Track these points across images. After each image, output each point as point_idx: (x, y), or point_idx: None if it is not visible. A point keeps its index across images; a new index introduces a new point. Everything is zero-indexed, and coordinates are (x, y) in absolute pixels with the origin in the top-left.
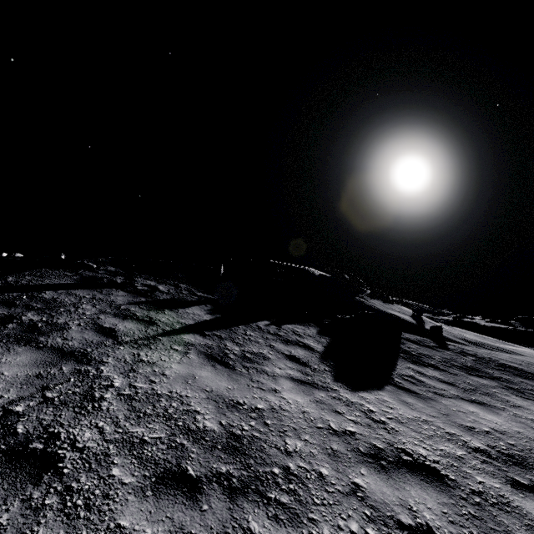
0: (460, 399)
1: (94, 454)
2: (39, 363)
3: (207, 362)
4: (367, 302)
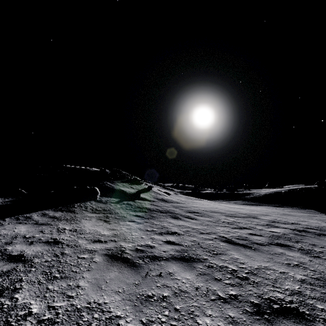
0: (33, 223)
1: None
2: None
3: None
4: (110, 184)
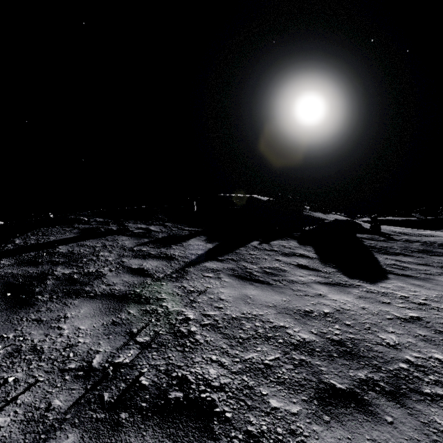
0: None
1: (237, 390)
2: (104, 311)
3: (243, 282)
4: (314, 215)
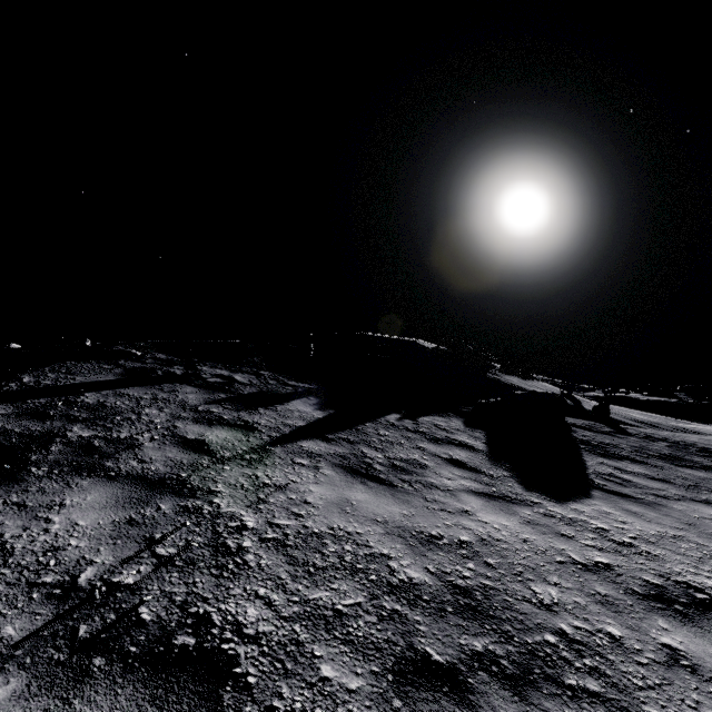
0: (691, 500)
1: (279, 644)
2: (123, 502)
3: (352, 479)
4: (504, 380)
